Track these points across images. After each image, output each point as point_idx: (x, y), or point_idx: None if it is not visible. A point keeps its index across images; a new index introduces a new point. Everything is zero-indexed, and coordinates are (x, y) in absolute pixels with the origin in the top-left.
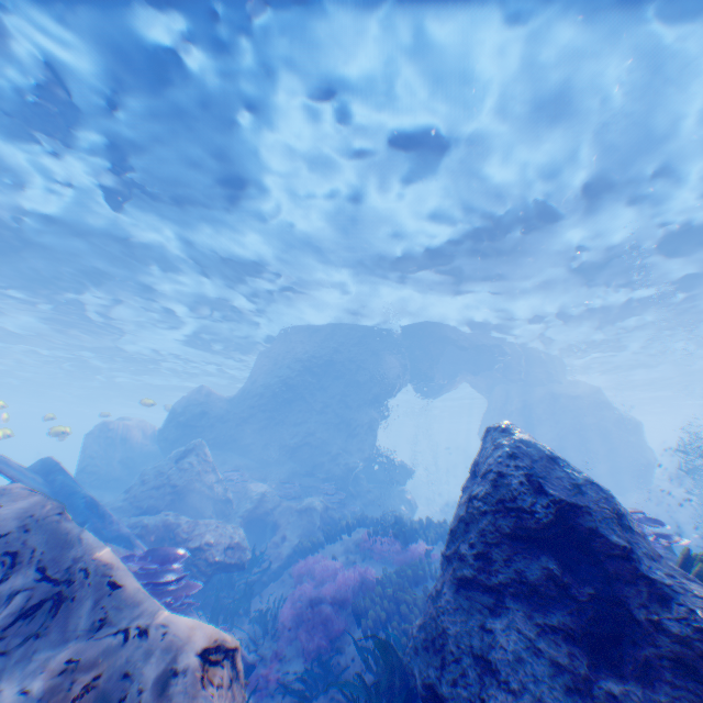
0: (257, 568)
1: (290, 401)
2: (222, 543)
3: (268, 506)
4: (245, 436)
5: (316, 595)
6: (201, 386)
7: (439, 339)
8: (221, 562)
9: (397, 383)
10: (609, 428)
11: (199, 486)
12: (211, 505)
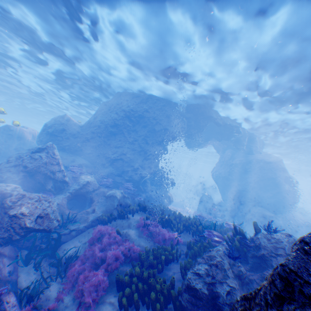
0: (71, 226)
1: (116, 134)
2: (35, 215)
3: (90, 190)
4: (87, 149)
5: (99, 256)
6: (65, 115)
7: (206, 116)
8: (31, 228)
9: (177, 136)
10: (281, 181)
11: (45, 171)
12: (52, 184)
